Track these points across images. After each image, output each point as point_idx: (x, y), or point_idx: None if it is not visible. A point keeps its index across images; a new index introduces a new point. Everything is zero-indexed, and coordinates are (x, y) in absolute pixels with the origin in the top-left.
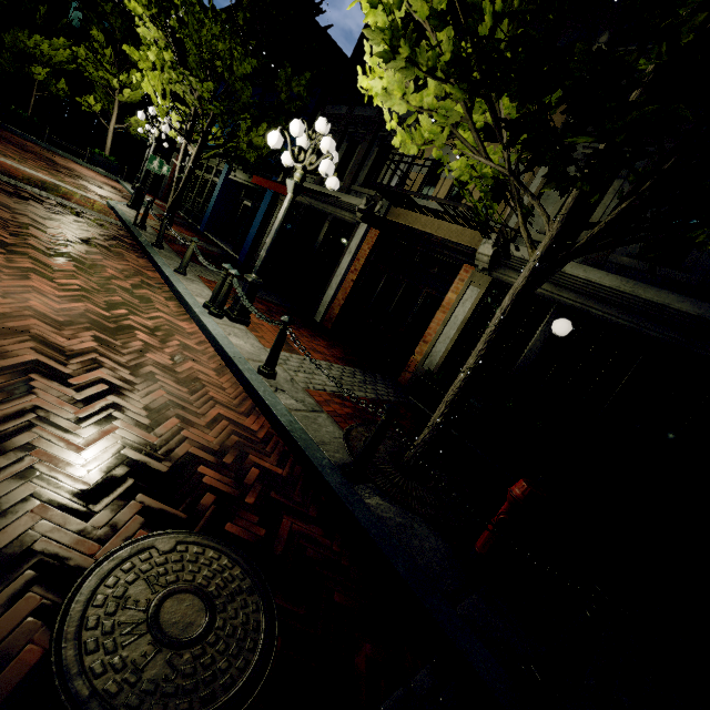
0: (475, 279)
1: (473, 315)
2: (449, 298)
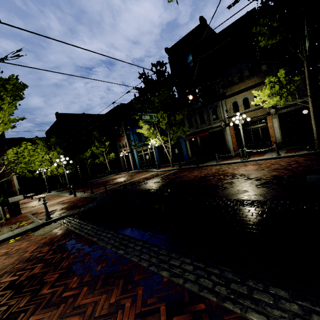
0: (273, 117)
1: (279, 124)
2: (269, 125)
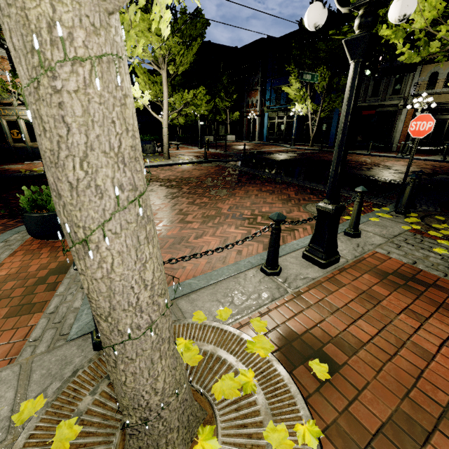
0: None
1: None
2: None
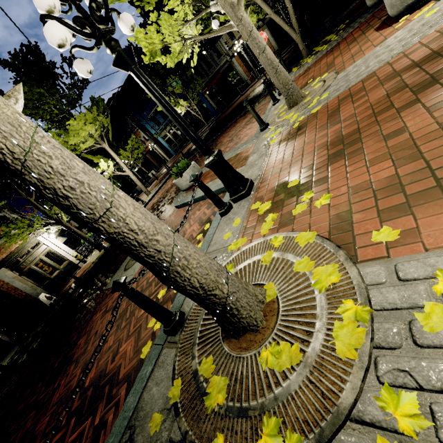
0: (263, 29)
1: (270, 33)
2: None
